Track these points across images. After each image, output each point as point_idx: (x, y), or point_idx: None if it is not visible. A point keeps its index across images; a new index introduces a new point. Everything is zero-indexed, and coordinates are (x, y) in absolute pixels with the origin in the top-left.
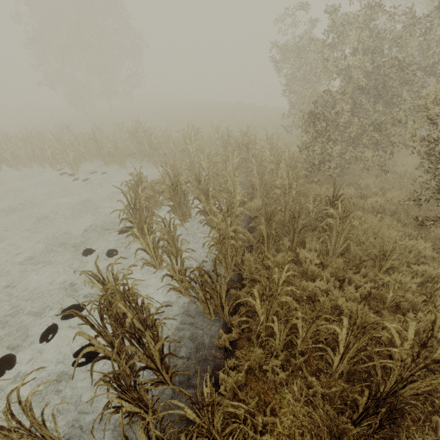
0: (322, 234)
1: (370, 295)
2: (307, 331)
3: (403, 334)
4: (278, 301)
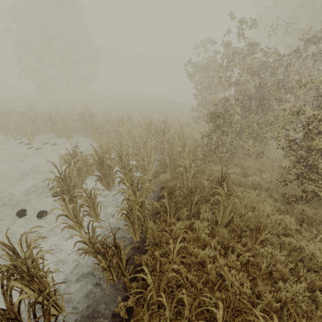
0: (213, 205)
1: (249, 261)
2: (192, 303)
3: (274, 304)
4: (166, 276)
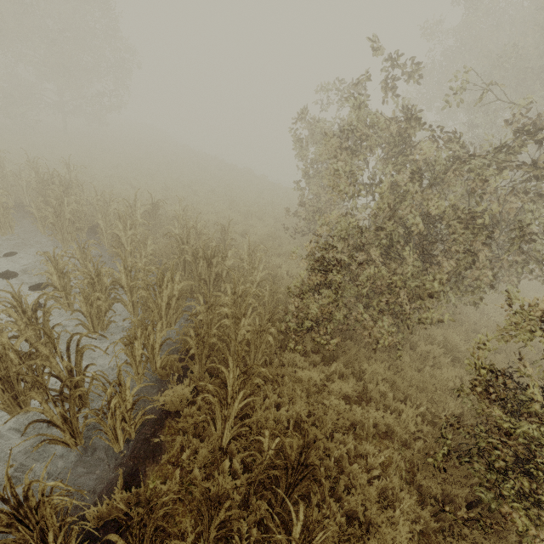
0: (270, 524)
1: None
2: None
3: None
4: None
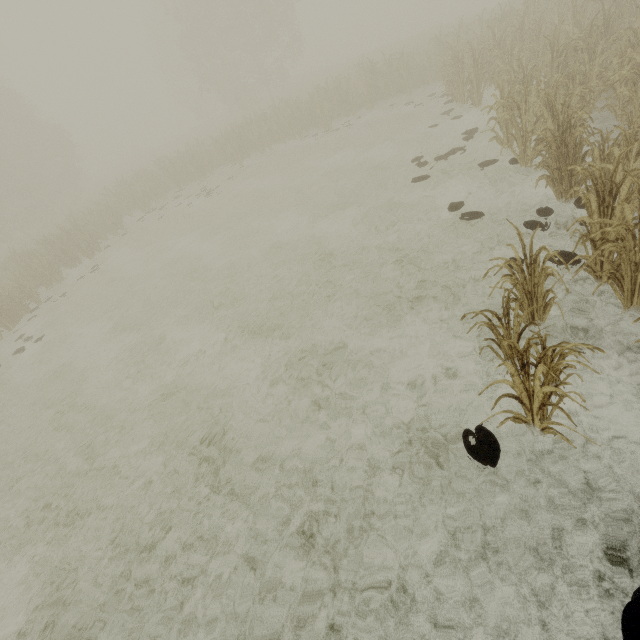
0: None
1: None
2: None
3: None
4: None
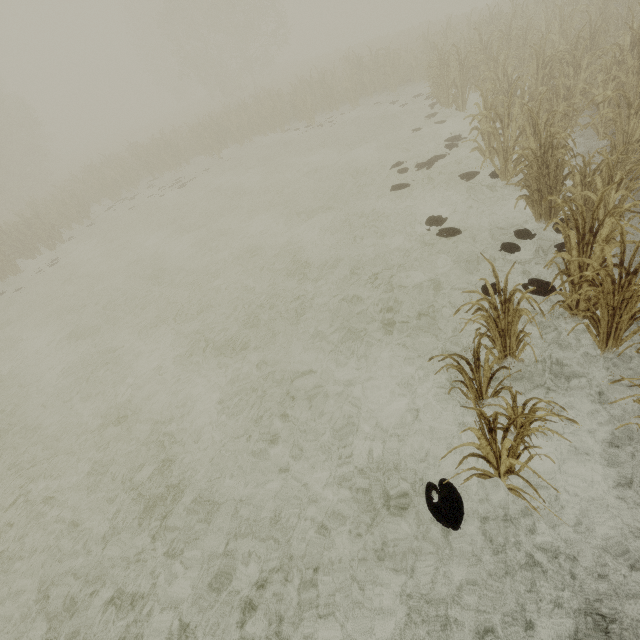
0: None
1: None
2: None
3: None
4: None
